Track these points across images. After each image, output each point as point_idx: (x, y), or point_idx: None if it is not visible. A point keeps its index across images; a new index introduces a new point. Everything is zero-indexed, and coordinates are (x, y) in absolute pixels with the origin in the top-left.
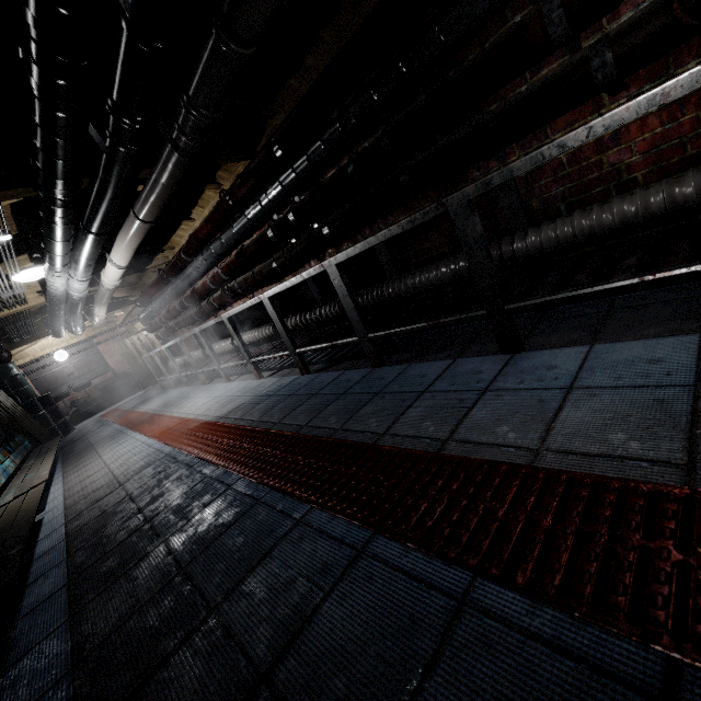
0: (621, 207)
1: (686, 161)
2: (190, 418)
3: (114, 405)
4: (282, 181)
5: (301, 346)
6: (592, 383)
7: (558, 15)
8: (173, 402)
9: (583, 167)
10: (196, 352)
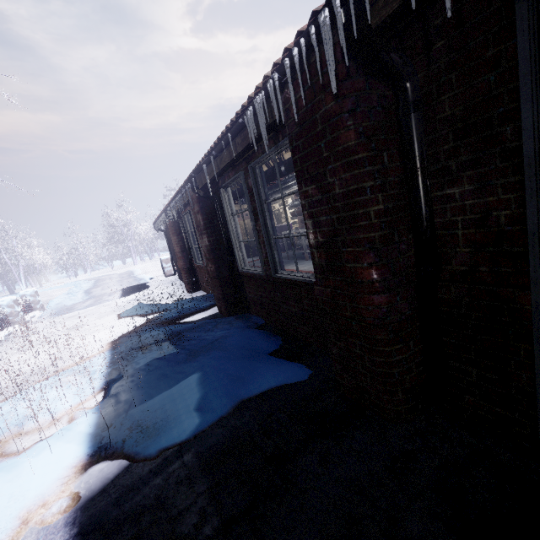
0: None
1: None
2: None
3: None
4: None
5: None
6: None
7: None
8: None
9: None
10: None
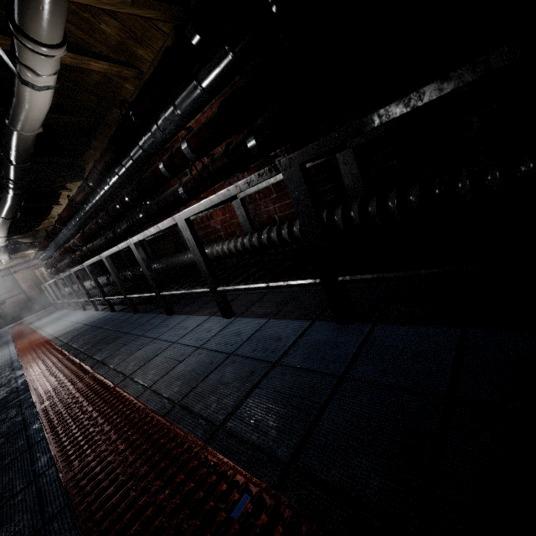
0: (207, 250)
1: (233, 232)
2: (44, 337)
3: (23, 319)
4: (92, 200)
5: (110, 295)
6: (162, 337)
7: (163, 169)
8: (50, 322)
9: (206, 225)
10: (75, 286)
